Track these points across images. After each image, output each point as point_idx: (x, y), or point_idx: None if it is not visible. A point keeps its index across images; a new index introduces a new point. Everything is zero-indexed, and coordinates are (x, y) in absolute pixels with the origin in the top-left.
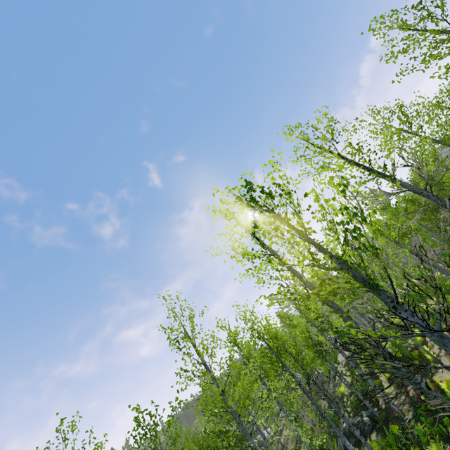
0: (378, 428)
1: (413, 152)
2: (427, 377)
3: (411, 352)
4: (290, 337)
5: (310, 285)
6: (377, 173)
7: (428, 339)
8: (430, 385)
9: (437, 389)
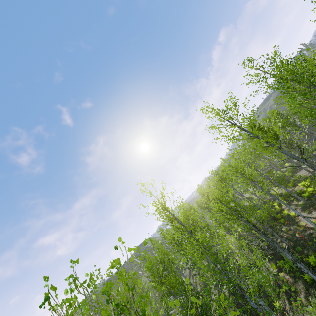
0: (268, 258)
1: (308, 85)
2: (293, 225)
3: (277, 215)
4: None
5: (288, 152)
6: (312, 88)
7: (284, 208)
8: (298, 228)
9: (305, 228)
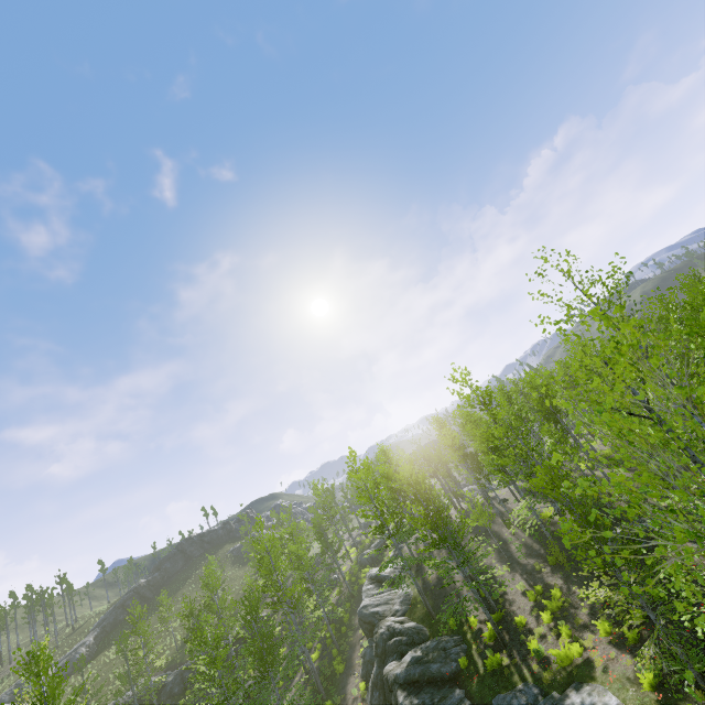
0: None
1: None
2: None
3: None
4: (424, 459)
5: None
6: None
7: None
8: None
9: None
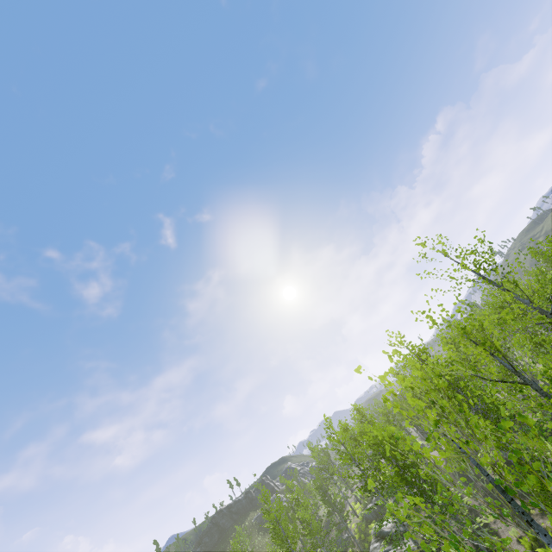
0: None
1: None
2: None
3: None
4: None
5: None
6: None
7: None
8: None
9: None
